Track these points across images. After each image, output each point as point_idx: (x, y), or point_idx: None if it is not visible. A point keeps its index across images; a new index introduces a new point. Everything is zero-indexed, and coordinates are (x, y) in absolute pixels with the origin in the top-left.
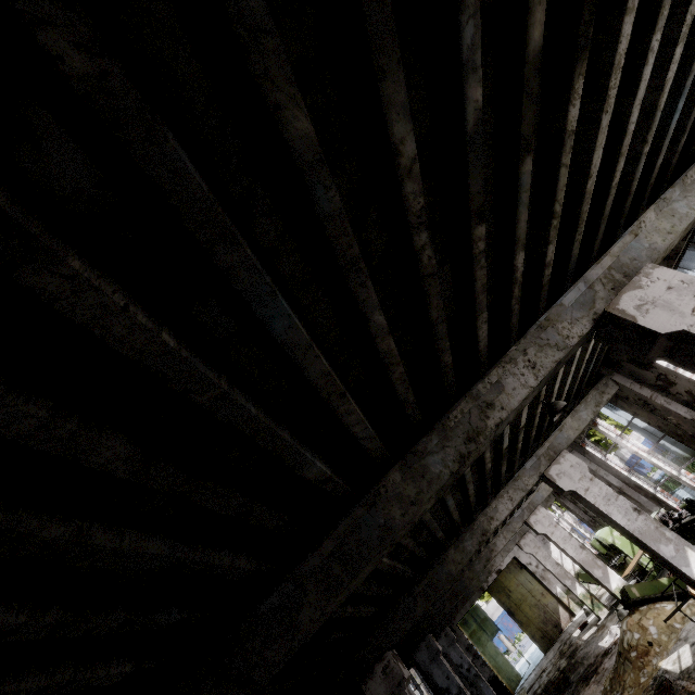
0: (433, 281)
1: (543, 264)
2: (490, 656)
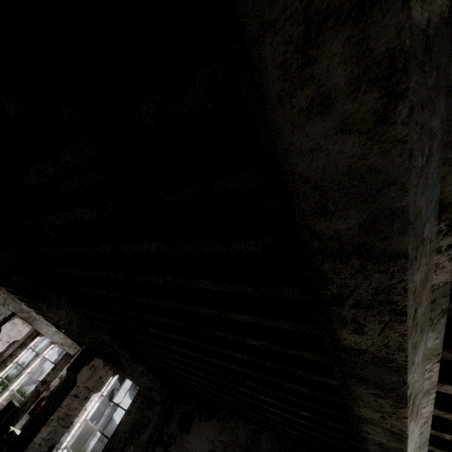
0: None
1: None
2: None
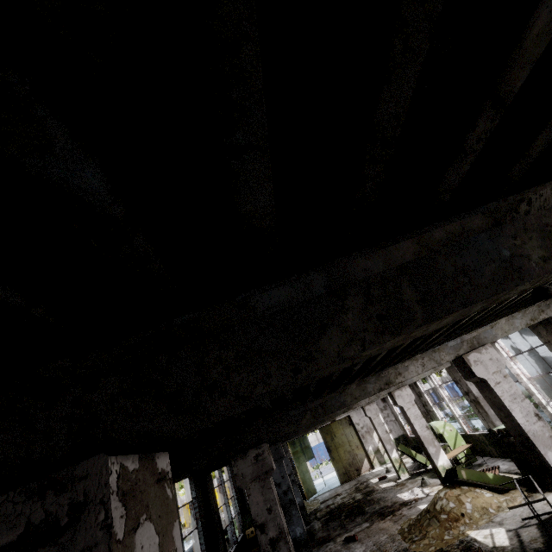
0: None
1: None
2: (301, 471)
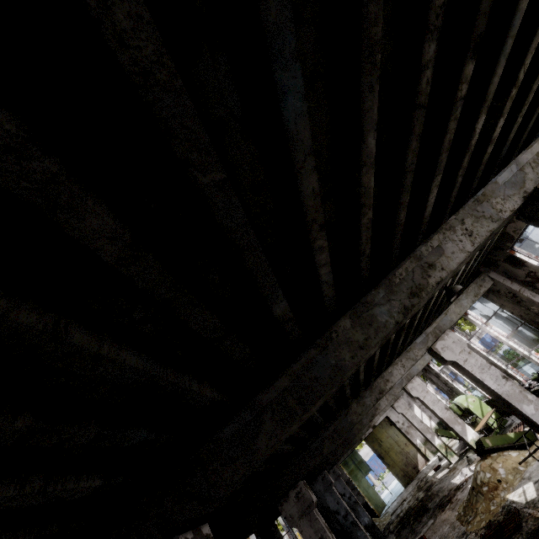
0: (421, 116)
1: (489, 139)
2: (363, 488)
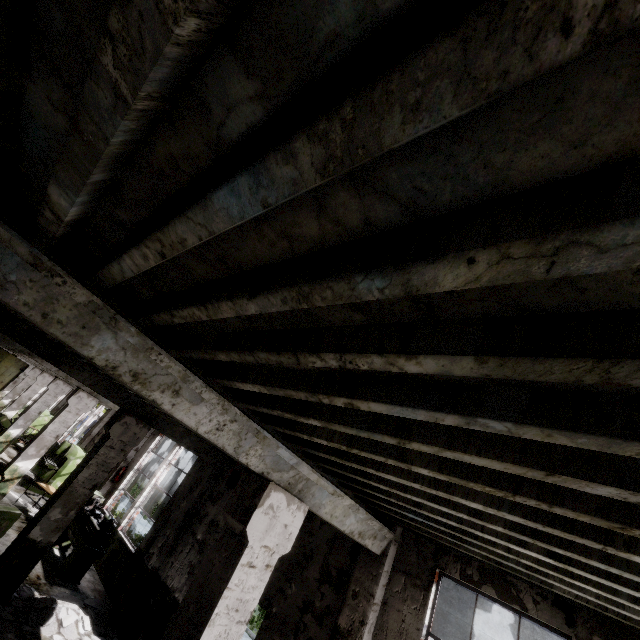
0: None
1: None
2: None
